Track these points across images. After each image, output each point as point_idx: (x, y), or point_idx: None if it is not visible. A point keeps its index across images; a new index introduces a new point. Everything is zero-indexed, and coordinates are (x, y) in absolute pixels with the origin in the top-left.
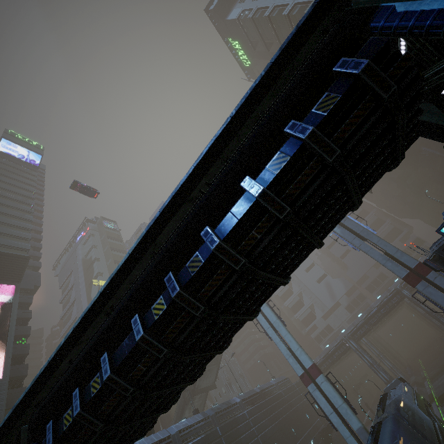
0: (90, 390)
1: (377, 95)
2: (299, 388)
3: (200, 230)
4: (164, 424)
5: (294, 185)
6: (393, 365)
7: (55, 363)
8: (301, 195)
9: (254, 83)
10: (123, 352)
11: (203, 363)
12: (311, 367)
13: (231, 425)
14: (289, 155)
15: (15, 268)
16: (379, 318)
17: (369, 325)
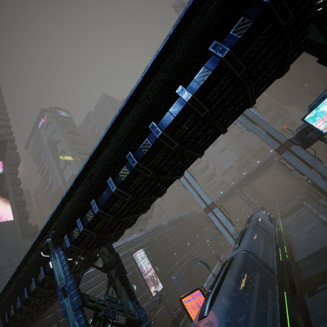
0: (87, 219)
1: (278, 22)
2: (202, 216)
3: (147, 124)
4: (122, 238)
5: (212, 93)
6: (259, 201)
7: (61, 207)
8: (216, 100)
9: (188, 4)
10: (104, 198)
11: (150, 202)
12: (210, 204)
13: (162, 236)
14: (211, 70)
15: None
16: (256, 174)
17: (249, 179)
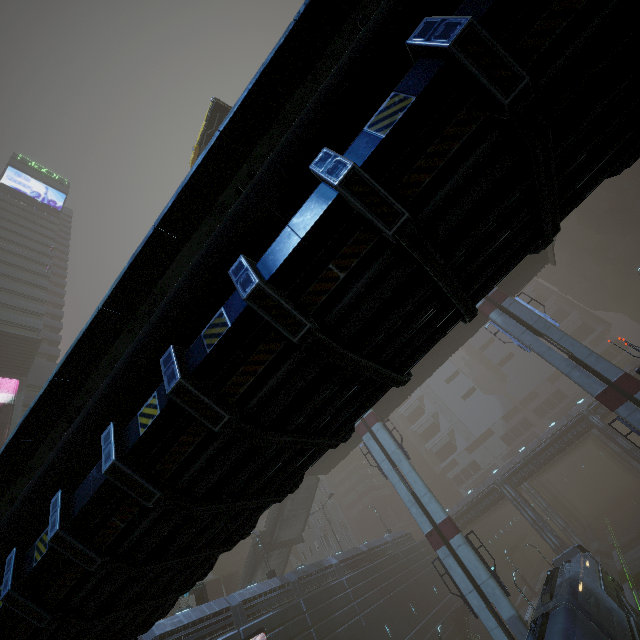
0: (33, 556)
1: None
2: (425, 549)
3: (231, 266)
4: (229, 586)
5: (421, 162)
6: (566, 524)
7: None
8: (435, 190)
9: None
10: (86, 492)
11: (248, 516)
12: (443, 522)
13: (321, 597)
14: (414, 94)
15: (20, 355)
16: (551, 455)
17: (535, 465)
